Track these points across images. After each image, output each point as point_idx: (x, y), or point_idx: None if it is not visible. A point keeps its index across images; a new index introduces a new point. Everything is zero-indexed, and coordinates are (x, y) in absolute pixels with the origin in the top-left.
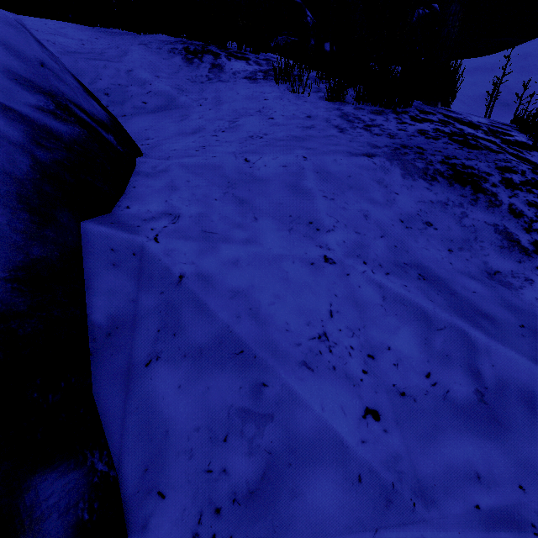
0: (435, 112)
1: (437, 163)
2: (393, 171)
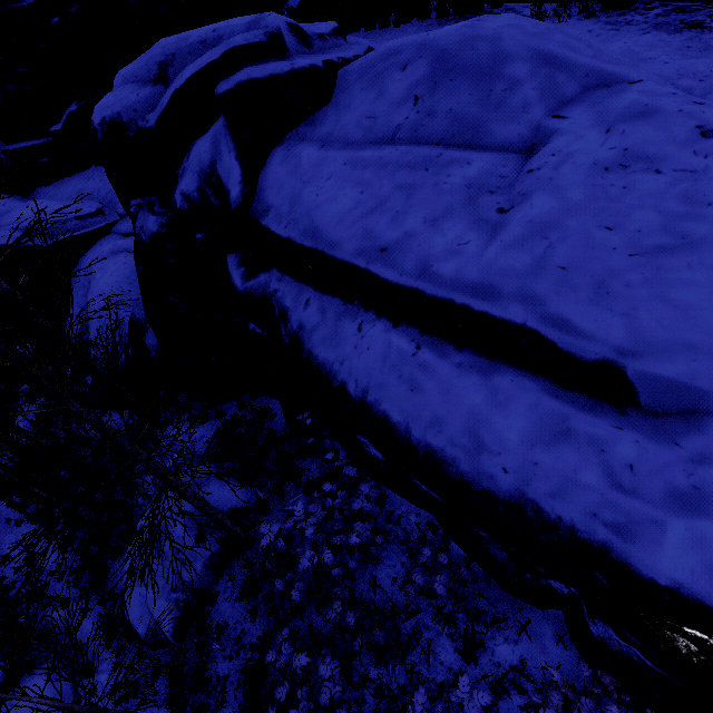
0: (652, 1)
1: (679, 25)
2: (663, 35)
